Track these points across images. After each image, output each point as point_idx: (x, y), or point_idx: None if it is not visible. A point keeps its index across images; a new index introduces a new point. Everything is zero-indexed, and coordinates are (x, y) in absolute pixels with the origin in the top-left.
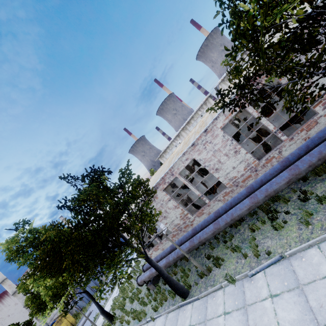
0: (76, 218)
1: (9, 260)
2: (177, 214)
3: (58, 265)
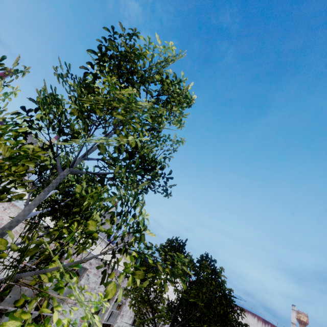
0: (190, 264)
1: (177, 82)
2: (81, 316)
3: (238, 325)
